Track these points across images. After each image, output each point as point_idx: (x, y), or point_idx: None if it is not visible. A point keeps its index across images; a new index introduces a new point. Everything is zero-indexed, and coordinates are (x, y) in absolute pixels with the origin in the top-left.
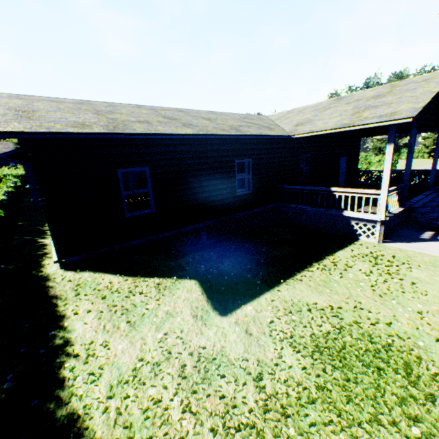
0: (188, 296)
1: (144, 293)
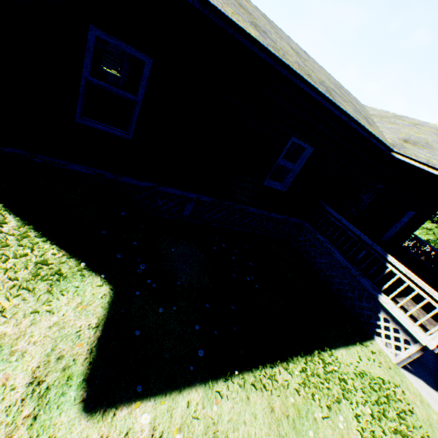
0: (69, 320)
1: (3, 267)
